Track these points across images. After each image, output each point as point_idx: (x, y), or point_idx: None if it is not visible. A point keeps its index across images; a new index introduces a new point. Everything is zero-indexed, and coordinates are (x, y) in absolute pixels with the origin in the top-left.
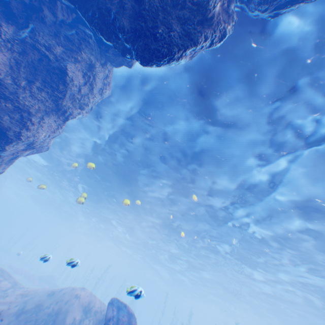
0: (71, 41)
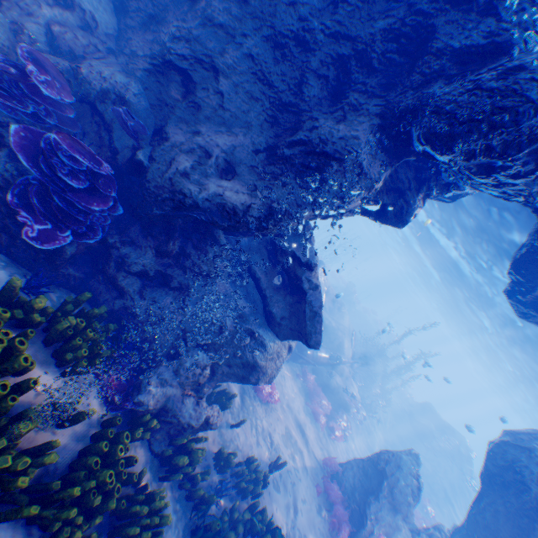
0: None
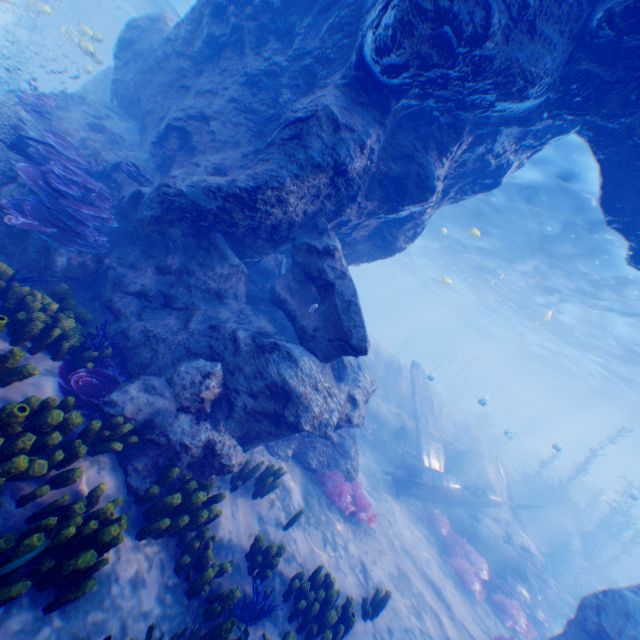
0: (539, 135)
